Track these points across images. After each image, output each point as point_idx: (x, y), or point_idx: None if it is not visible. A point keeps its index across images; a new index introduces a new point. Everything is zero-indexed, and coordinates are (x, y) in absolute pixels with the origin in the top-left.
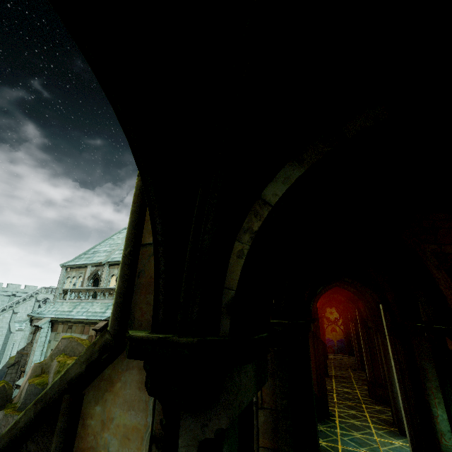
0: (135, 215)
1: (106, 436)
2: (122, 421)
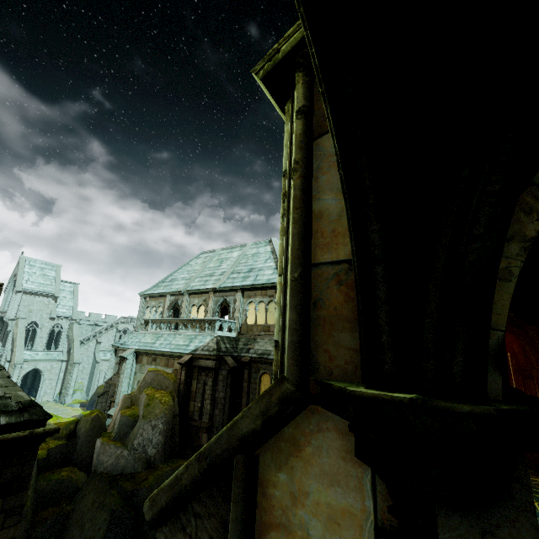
0: (301, 224)
1: (302, 514)
2: (323, 498)
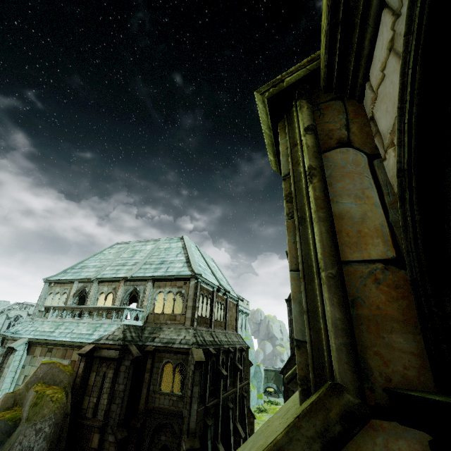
0: (329, 222)
1: None
2: None
